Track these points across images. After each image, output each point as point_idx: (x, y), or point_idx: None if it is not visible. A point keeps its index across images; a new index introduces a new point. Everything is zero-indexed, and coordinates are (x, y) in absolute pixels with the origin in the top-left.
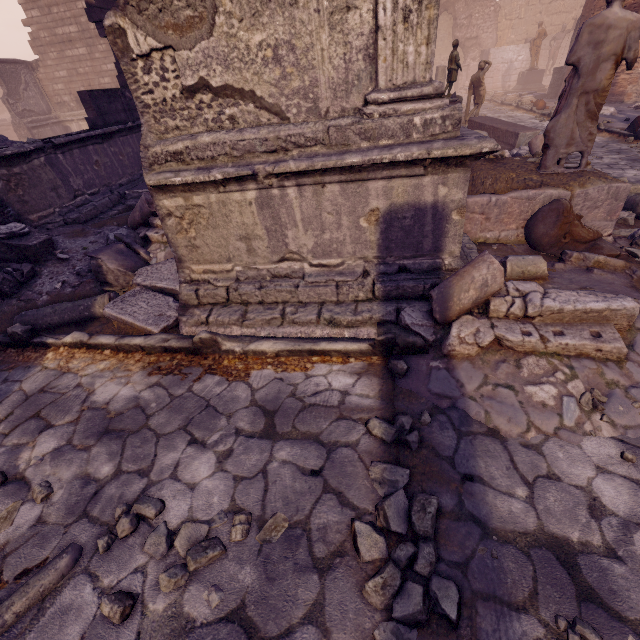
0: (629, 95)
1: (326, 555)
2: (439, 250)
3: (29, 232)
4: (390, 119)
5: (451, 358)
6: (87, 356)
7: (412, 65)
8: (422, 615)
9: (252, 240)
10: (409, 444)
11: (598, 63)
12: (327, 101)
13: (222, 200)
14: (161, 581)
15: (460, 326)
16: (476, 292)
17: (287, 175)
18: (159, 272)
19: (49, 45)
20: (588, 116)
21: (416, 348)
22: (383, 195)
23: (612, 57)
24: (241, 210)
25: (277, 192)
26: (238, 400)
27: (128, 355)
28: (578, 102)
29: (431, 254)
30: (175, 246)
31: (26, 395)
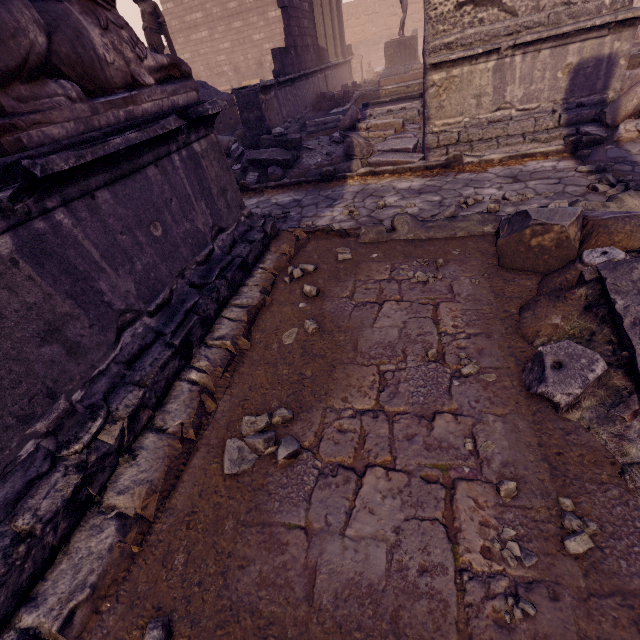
0: None
1: (580, 194)
2: (606, 88)
3: (287, 133)
4: (589, 3)
5: (619, 143)
6: (374, 179)
7: None
8: (639, 188)
9: (481, 97)
10: (606, 170)
11: None
12: (545, 0)
13: (471, 71)
14: (511, 198)
15: (625, 124)
16: (637, 100)
17: (520, 46)
18: (389, 144)
19: (178, 32)
20: None
21: (595, 141)
22: (577, 53)
23: None
24: (481, 76)
25: (508, 60)
26: (488, 177)
27: (401, 175)
28: None
29: (600, 92)
30: (428, 108)
31: (355, 192)
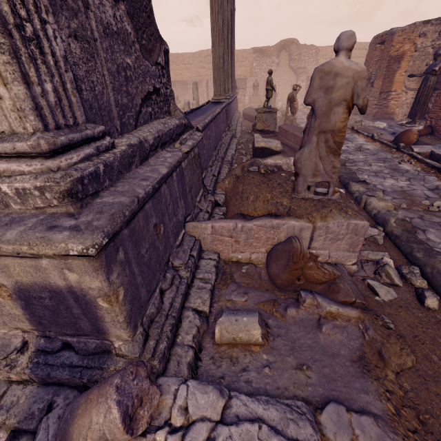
0: (397, 115)
1: None
2: (103, 332)
3: None
4: None
5: None
6: None
7: (1, 110)
8: None
9: None
10: None
11: (330, 106)
12: None
13: None
14: None
15: None
16: None
17: None
18: None
19: None
20: (330, 151)
21: None
22: (1, 271)
23: (343, 102)
24: None
25: None
26: None
27: None
28: (318, 139)
29: (96, 334)
30: None
31: None
